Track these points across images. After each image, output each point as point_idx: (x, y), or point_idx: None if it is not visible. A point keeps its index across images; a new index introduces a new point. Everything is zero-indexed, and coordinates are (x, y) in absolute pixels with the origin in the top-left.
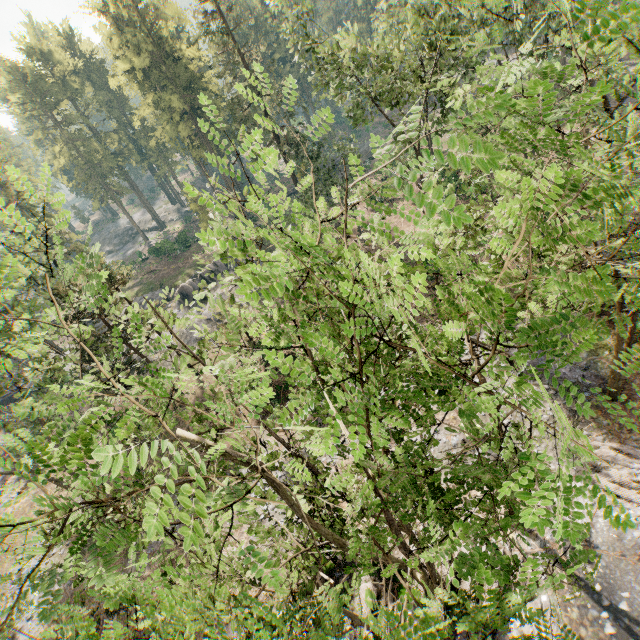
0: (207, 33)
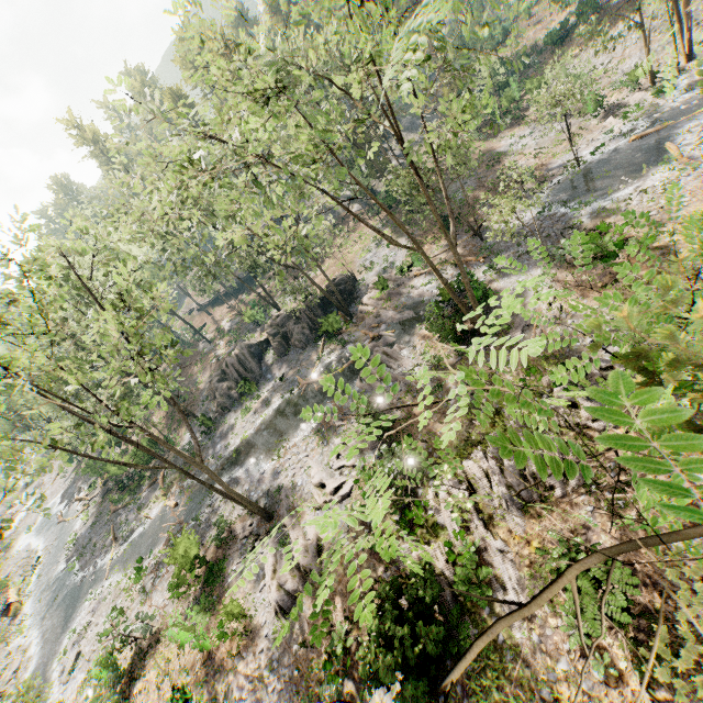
0: None
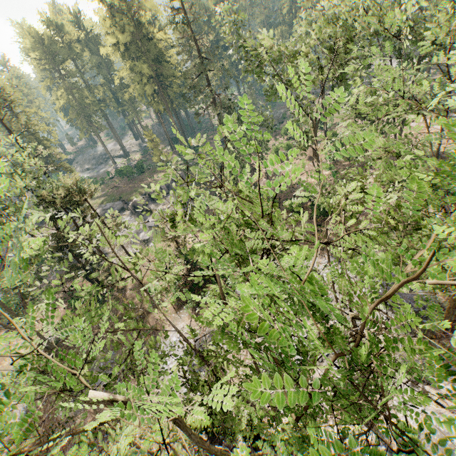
0: (173, 23)
